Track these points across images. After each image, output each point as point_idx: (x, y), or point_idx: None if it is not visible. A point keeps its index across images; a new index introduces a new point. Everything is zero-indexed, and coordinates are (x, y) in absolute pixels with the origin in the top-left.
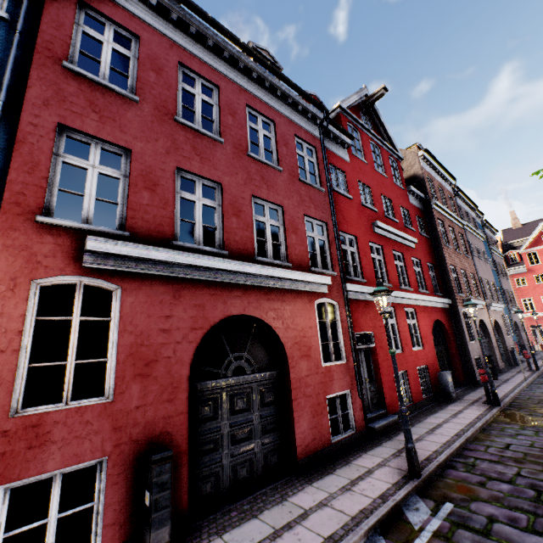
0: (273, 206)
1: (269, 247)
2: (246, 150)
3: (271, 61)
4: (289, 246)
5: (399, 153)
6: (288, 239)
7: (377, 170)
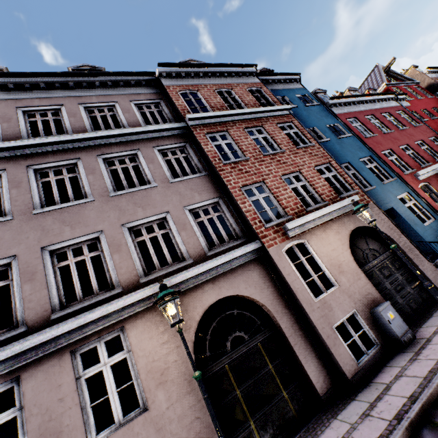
0: (419, 142)
1: (432, 156)
2: (397, 129)
3: (354, 90)
4: (437, 152)
5: (415, 81)
6: (434, 150)
7: (419, 99)
